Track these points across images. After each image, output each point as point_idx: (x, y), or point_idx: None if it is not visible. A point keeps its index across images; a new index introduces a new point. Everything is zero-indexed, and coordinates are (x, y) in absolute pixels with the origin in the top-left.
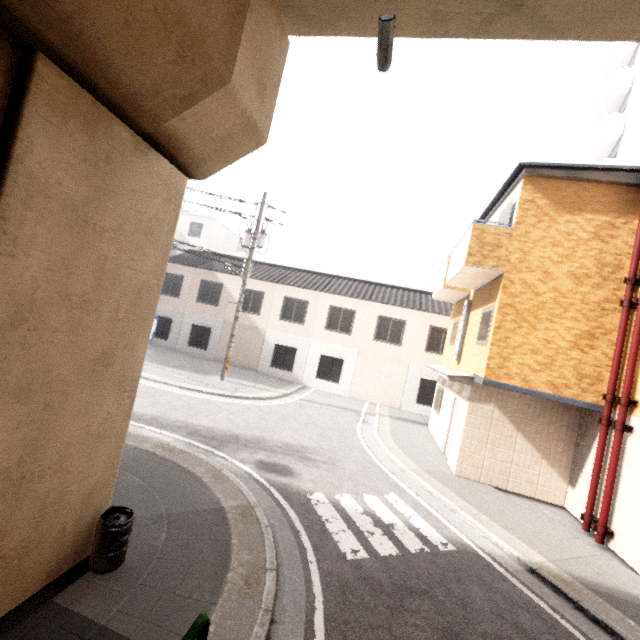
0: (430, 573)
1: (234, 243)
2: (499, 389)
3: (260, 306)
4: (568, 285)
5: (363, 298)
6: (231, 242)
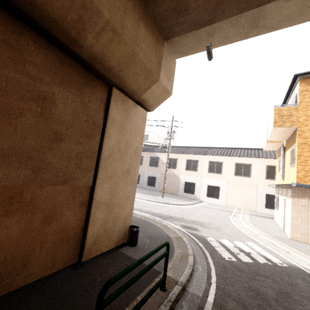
0: (271, 271)
1: (162, 140)
2: (309, 190)
3: (176, 165)
4: None
5: (225, 155)
6: (160, 140)
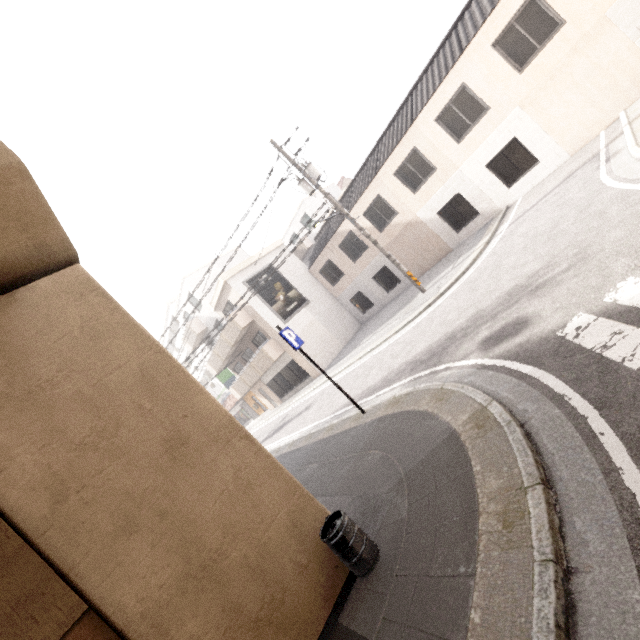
0: None
1: (336, 192)
2: None
3: (389, 207)
4: None
5: (453, 62)
6: (333, 195)
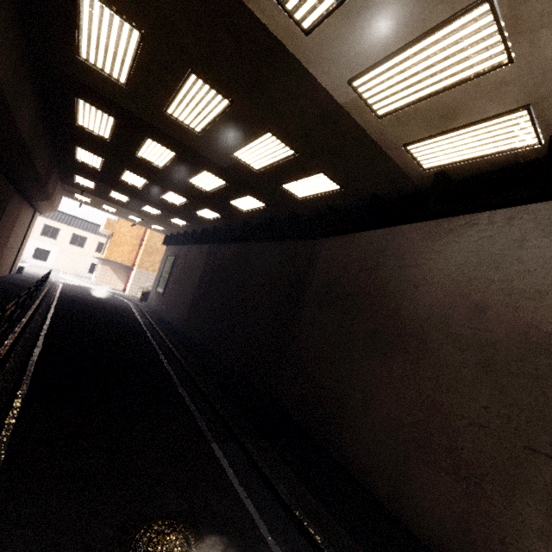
0: (80, 286)
1: None
2: (110, 262)
3: None
4: (129, 239)
5: (65, 224)
6: None
